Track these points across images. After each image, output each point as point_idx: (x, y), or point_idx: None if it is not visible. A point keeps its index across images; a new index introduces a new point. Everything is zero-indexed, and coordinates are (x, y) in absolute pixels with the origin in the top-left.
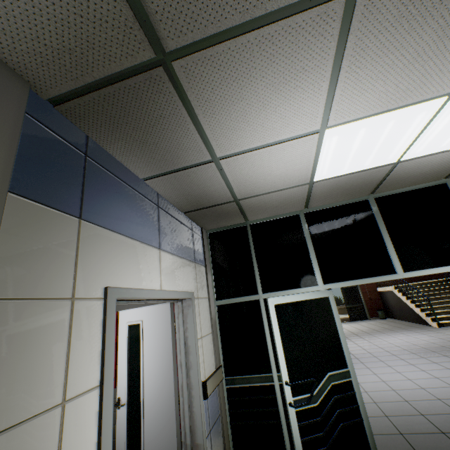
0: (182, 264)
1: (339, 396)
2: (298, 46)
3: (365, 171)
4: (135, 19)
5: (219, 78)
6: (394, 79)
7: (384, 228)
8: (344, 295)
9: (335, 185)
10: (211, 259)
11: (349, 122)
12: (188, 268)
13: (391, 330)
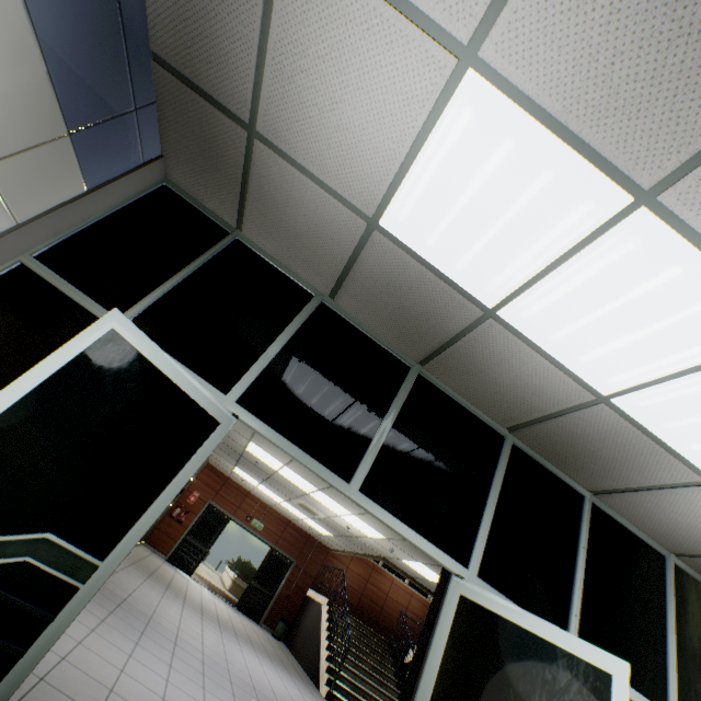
0: (24, 54)
1: (6, 598)
2: None
3: (448, 287)
4: None
5: None
6: (624, 27)
7: (395, 414)
8: (264, 563)
9: (395, 277)
10: (118, 208)
11: (506, 93)
12: (36, 97)
13: (269, 656)
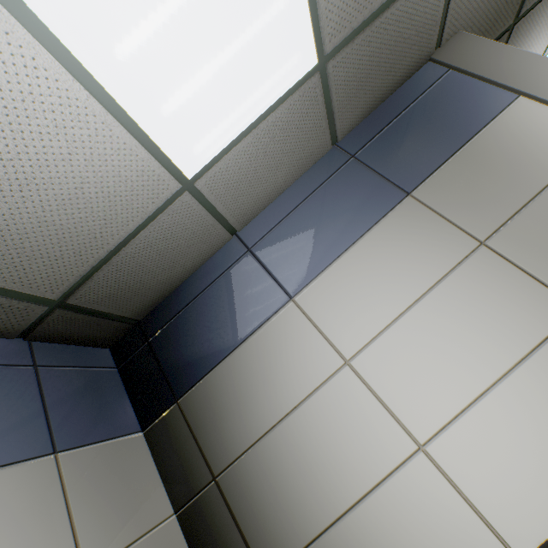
0: None
1: None
2: None
3: None
4: None
5: (524, 31)
6: None
7: None
8: None
9: None
10: None
11: None
12: None
13: None
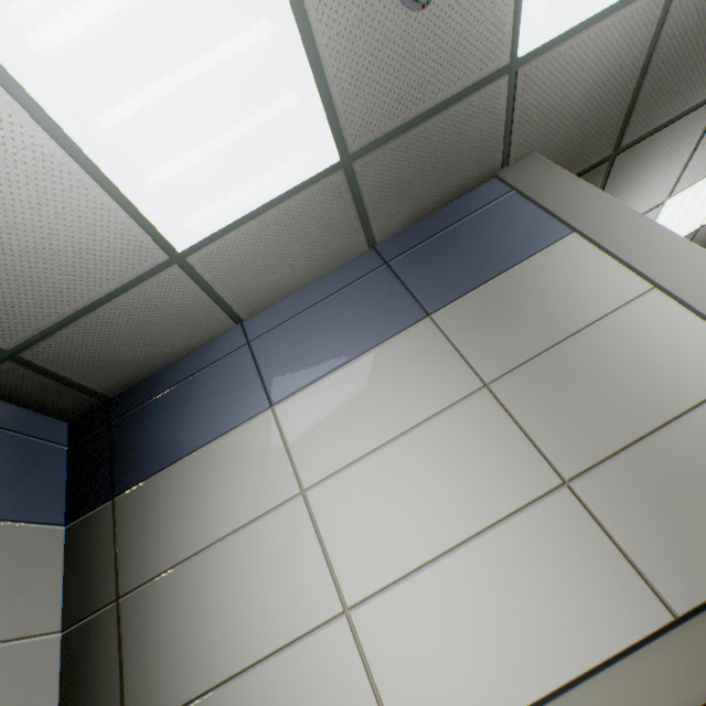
0: None
1: None
2: (685, 131)
3: None
4: (619, 129)
5: (632, 164)
6: None
7: None
8: None
9: None
10: None
11: (683, 190)
12: None
13: None
